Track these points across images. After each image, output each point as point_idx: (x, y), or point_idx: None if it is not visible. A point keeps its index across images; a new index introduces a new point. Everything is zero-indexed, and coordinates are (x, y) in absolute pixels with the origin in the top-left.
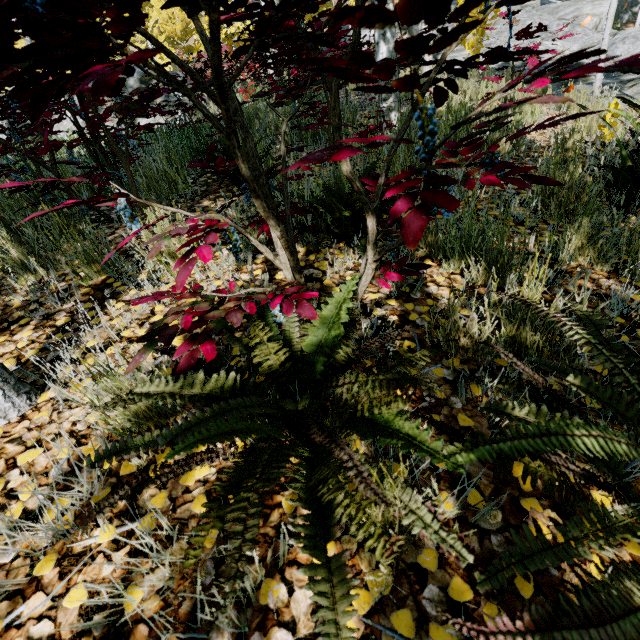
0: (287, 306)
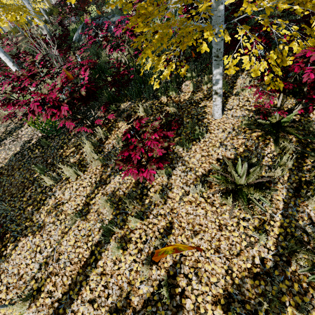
0: (281, 114)
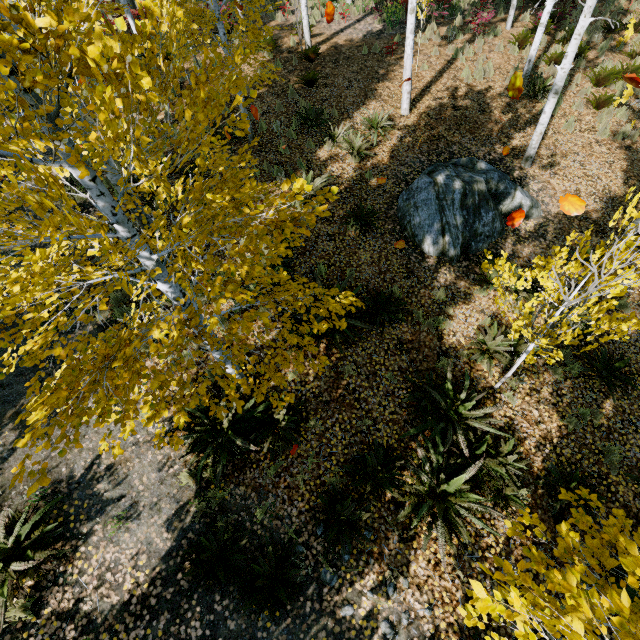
0: None
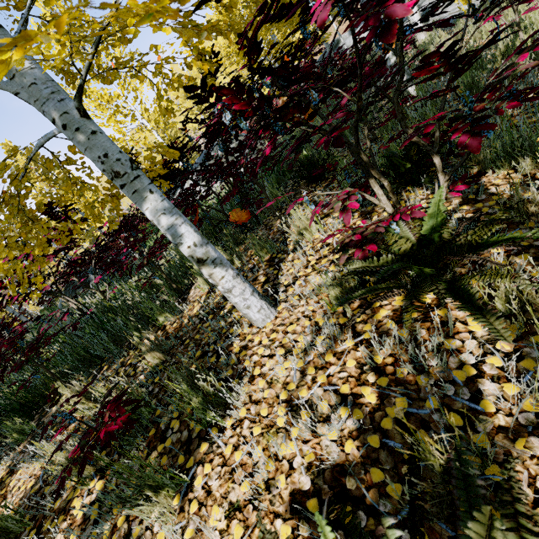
0: (405, 216)
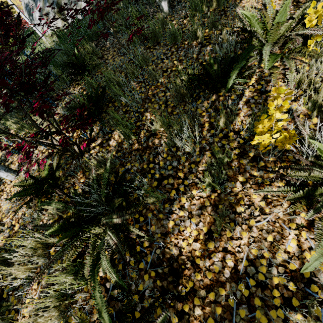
0: (40, 165)
